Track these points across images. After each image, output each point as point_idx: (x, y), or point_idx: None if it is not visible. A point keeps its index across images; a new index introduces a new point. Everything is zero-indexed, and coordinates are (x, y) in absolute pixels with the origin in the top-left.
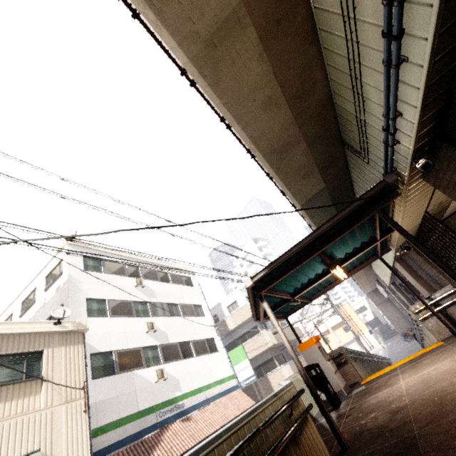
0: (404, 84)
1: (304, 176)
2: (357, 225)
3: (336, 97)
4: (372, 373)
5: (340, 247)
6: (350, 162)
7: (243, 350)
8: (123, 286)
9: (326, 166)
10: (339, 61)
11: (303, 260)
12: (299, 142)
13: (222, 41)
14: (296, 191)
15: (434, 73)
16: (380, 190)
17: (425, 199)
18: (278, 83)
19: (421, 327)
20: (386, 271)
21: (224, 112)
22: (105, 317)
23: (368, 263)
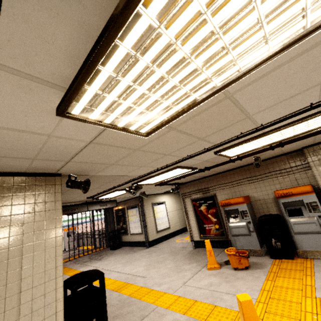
0: None
1: None
2: None
3: None
4: None
5: None
6: None
7: None
8: None
9: None
10: None
11: None
12: None
13: None
14: None
15: None
16: None
17: None
18: None
19: None
20: None
21: None
22: None
23: None
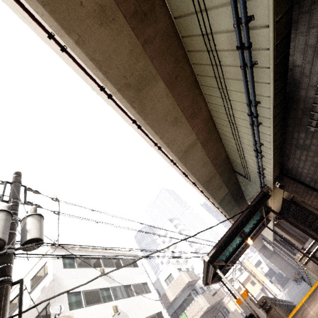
0: (264, 161)
1: (218, 188)
2: (255, 214)
3: (230, 156)
4: (288, 314)
5: (247, 225)
6: (238, 178)
7: (186, 317)
8: (91, 277)
9: (228, 182)
10: (232, 148)
11: (233, 238)
12: (216, 175)
13: (189, 150)
14: (215, 196)
15: (275, 160)
16: (262, 195)
17: (281, 193)
18: (207, 157)
19: (305, 269)
20: (269, 232)
21: (187, 172)
22: (81, 307)
23: (260, 230)
